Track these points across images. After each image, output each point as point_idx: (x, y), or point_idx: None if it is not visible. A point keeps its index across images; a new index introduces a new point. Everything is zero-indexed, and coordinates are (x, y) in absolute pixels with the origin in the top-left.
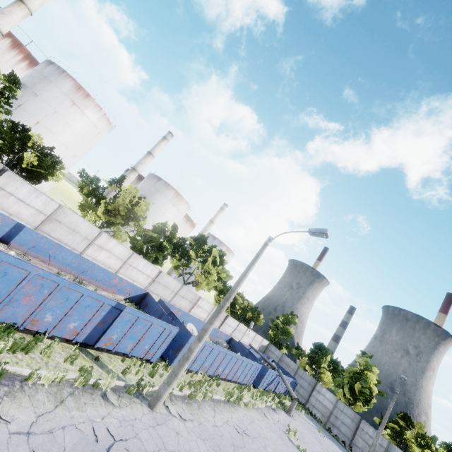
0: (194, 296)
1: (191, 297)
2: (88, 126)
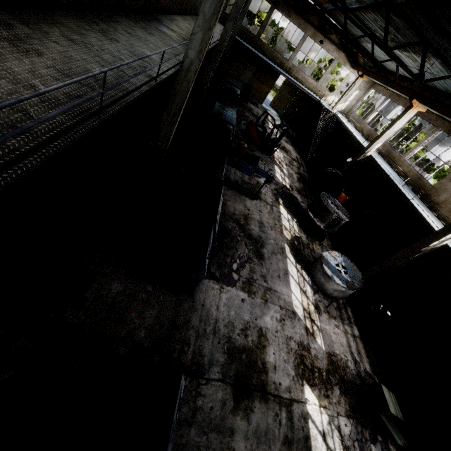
0: None
1: None
2: None
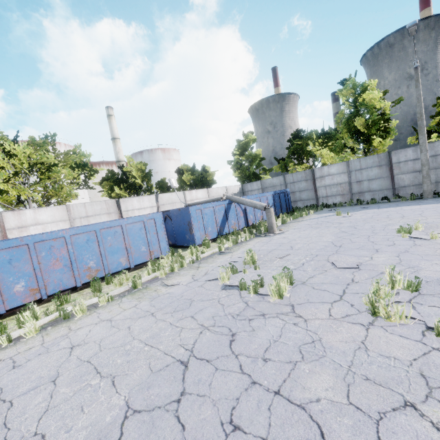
0: None
1: None
2: None
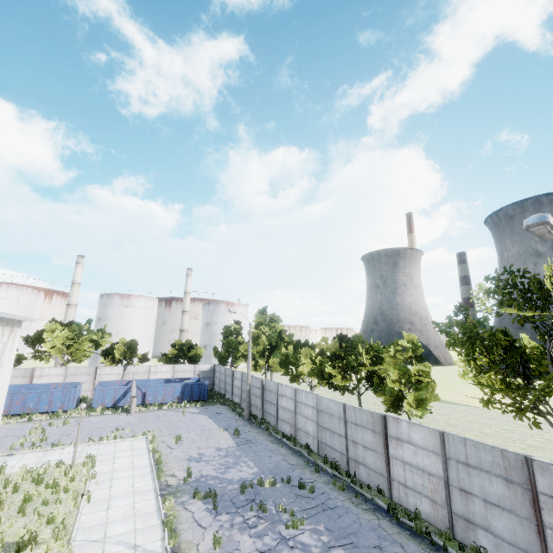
0: (25, 371)
1: (20, 373)
2: (2, 302)
